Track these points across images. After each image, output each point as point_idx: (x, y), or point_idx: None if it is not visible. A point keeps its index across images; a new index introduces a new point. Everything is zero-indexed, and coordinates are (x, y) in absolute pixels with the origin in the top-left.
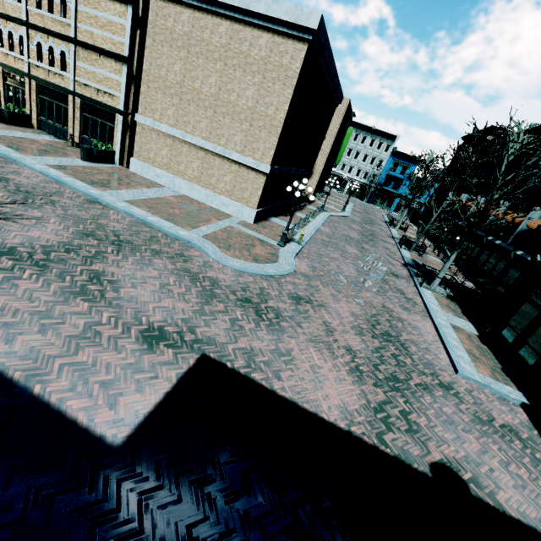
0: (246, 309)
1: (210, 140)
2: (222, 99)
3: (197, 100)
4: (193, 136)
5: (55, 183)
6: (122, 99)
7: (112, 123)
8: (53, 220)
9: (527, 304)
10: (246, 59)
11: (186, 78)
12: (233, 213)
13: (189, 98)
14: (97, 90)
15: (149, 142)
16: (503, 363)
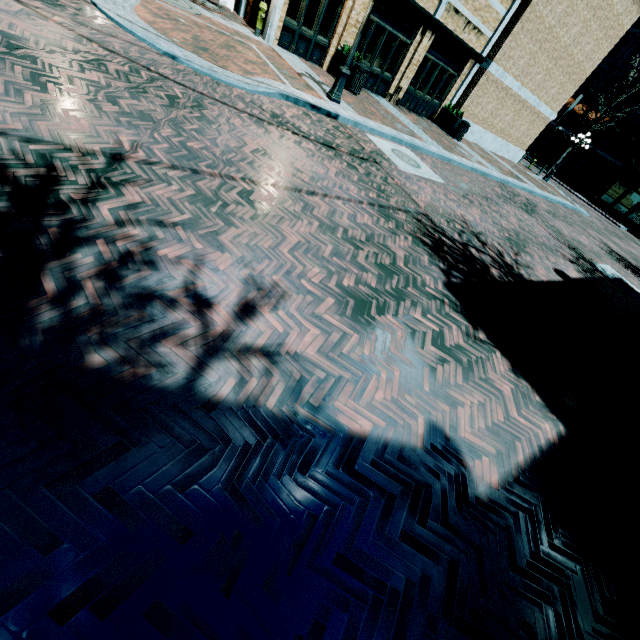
0: (621, 238)
1: (534, 93)
2: (569, 51)
3: (551, 50)
4: (526, 89)
5: (534, 196)
6: (493, 42)
7: (454, 70)
8: (593, 232)
9: (618, 183)
10: (608, 13)
11: (559, 23)
12: (510, 157)
13: (547, 47)
14: (468, 22)
15: (483, 95)
16: (607, 214)
